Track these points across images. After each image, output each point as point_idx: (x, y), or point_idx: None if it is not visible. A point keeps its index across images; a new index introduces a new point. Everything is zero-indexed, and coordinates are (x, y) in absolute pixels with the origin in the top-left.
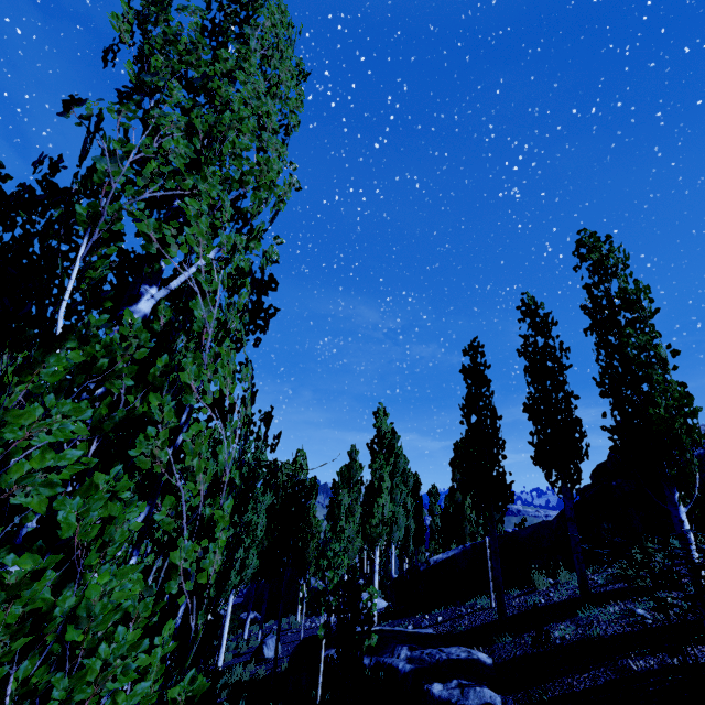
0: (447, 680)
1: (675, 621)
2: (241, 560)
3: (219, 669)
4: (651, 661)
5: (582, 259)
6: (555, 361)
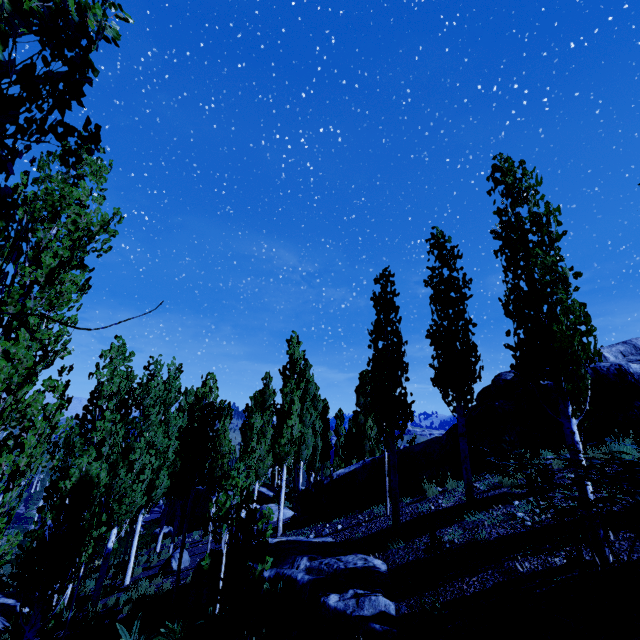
0: (344, 590)
1: (552, 523)
2: (151, 481)
3: (127, 583)
4: (535, 562)
5: (497, 182)
6: (458, 292)
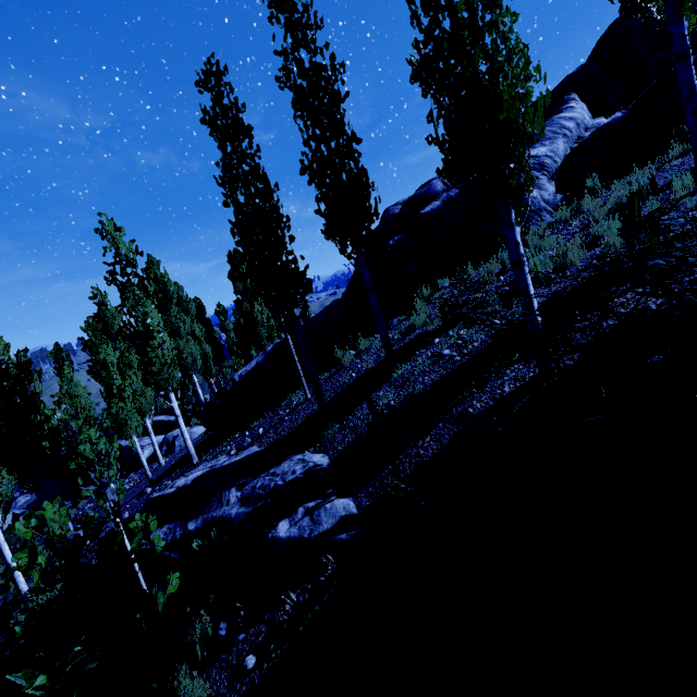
0: (292, 511)
1: (480, 350)
2: None
3: (25, 590)
4: (483, 398)
5: None
6: (328, 92)
